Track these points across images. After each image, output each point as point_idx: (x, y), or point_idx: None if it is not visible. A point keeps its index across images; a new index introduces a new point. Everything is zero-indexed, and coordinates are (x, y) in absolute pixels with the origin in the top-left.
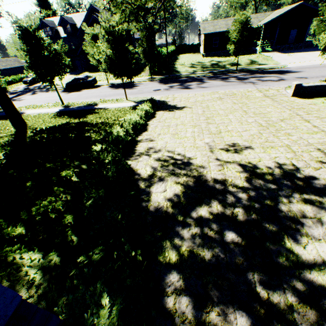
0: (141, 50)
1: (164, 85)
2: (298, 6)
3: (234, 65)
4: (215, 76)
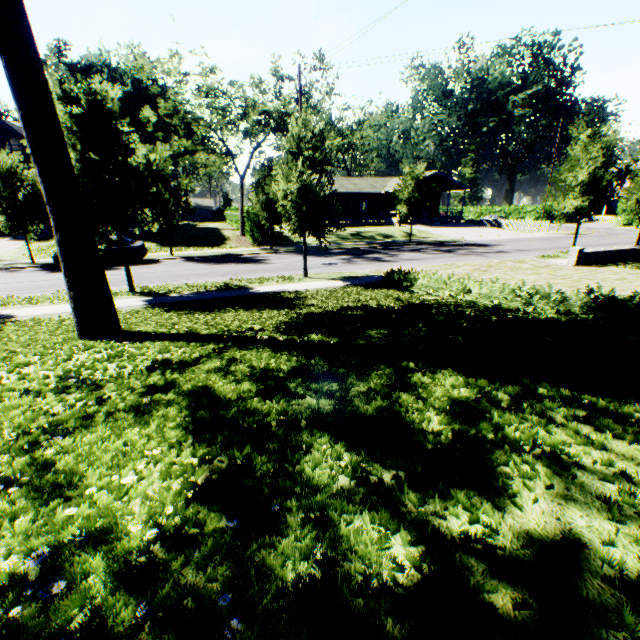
0: (260, 197)
1: (327, 258)
2: (433, 175)
3: (386, 237)
4: (390, 248)
